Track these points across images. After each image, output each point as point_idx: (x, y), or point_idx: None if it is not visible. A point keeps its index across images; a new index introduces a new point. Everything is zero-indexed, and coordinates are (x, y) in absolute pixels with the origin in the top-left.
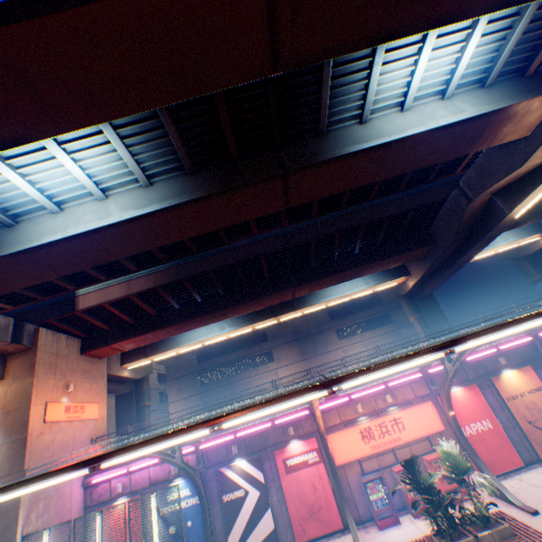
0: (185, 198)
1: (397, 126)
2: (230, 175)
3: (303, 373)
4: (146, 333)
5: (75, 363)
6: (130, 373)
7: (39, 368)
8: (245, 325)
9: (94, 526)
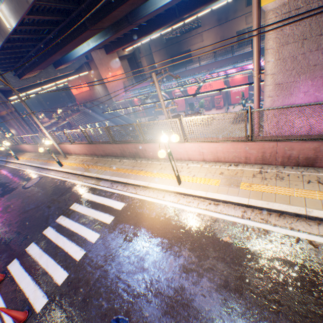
0: (105, 38)
1: None
2: (114, 26)
3: (216, 36)
4: (123, 47)
5: (107, 60)
6: (127, 53)
7: (98, 67)
8: (166, 29)
9: (132, 103)
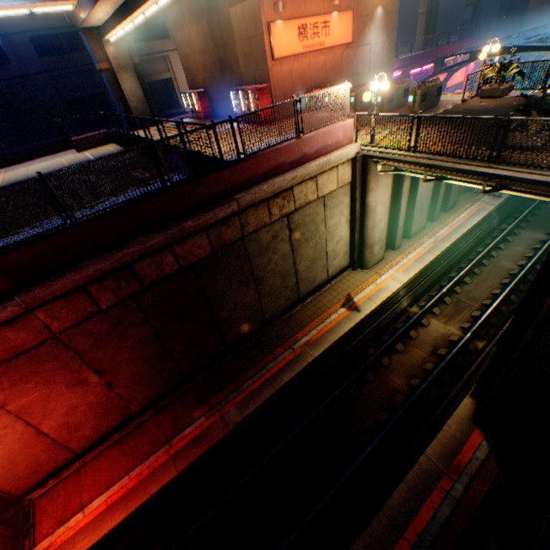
0: None
1: None
2: None
3: None
4: None
5: None
6: None
7: None
8: None
9: None
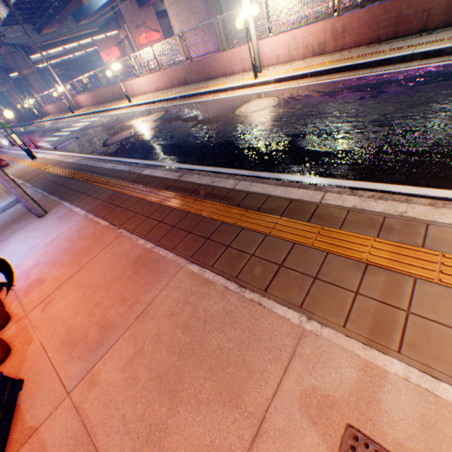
0: None
1: None
2: None
3: None
4: None
5: (140, 16)
6: None
7: (128, 26)
8: None
9: None
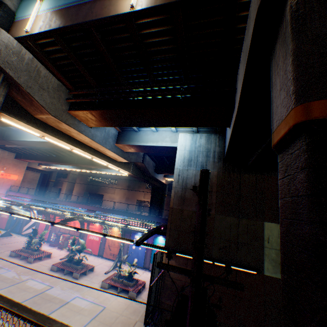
0: None
1: (33, 135)
2: None
3: (124, 195)
4: (31, 160)
5: (11, 161)
6: (43, 168)
7: None
8: (76, 168)
9: None
